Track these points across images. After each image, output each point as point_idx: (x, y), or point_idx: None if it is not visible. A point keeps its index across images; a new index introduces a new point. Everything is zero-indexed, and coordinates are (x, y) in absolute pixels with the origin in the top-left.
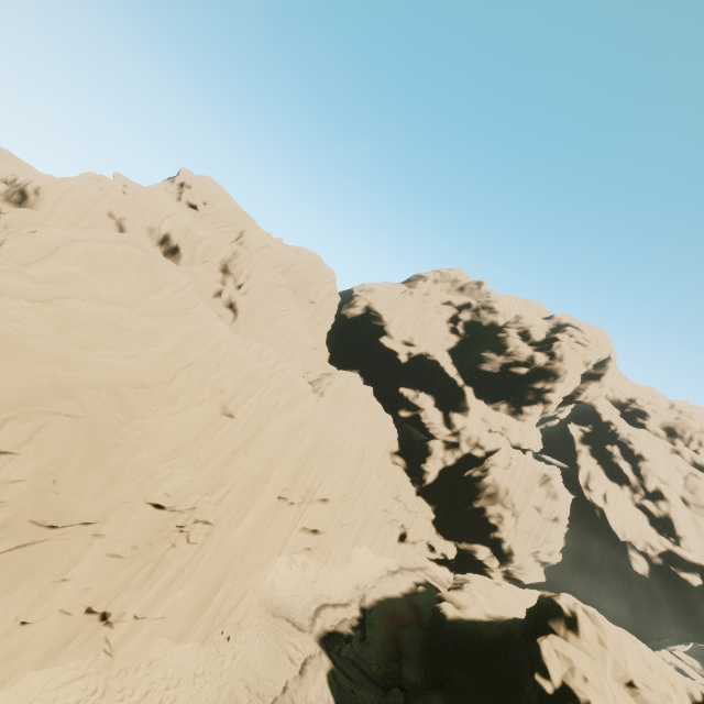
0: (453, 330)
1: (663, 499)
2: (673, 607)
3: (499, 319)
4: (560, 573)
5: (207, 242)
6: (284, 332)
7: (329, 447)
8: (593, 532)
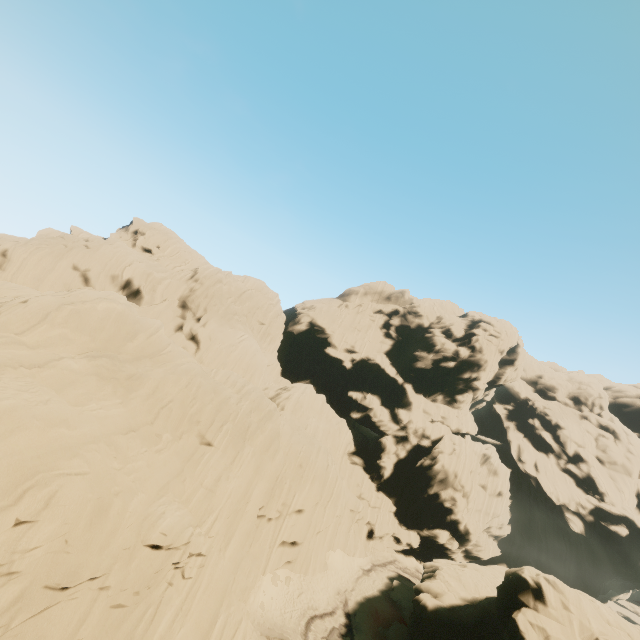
0: (387, 335)
1: (583, 461)
2: (610, 559)
3: (424, 321)
4: (512, 544)
5: (165, 283)
6: (243, 356)
7: (297, 458)
8: (532, 501)
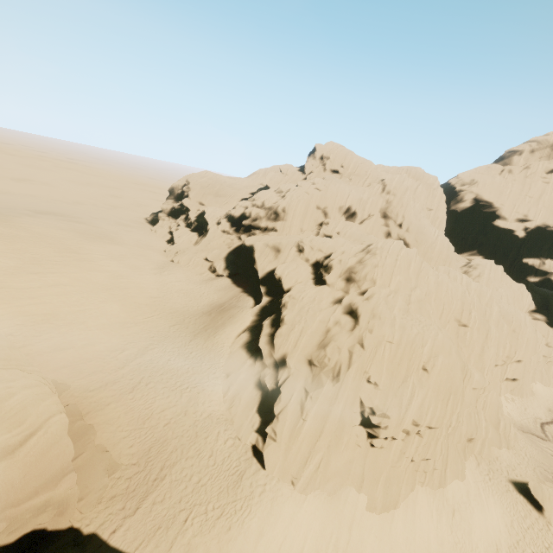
0: None
1: None
2: None
3: None
4: None
5: (369, 201)
6: (442, 250)
7: (510, 326)
8: None
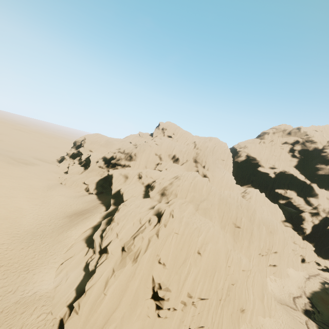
0: (293, 156)
1: None
2: None
3: (318, 145)
4: None
5: (186, 153)
6: (228, 182)
7: (268, 229)
8: None
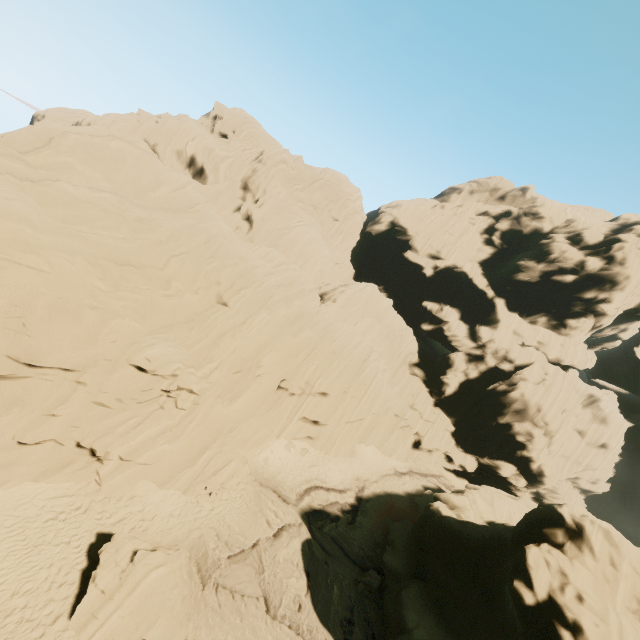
0: (488, 241)
1: None
2: None
3: (545, 225)
4: (606, 504)
5: (228, 162)
6: (296, 241)
7: (331, 345)
8: None
